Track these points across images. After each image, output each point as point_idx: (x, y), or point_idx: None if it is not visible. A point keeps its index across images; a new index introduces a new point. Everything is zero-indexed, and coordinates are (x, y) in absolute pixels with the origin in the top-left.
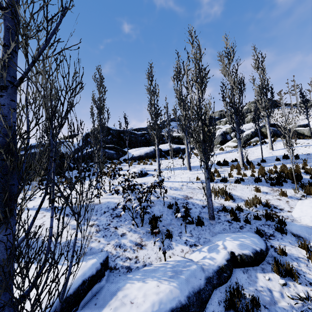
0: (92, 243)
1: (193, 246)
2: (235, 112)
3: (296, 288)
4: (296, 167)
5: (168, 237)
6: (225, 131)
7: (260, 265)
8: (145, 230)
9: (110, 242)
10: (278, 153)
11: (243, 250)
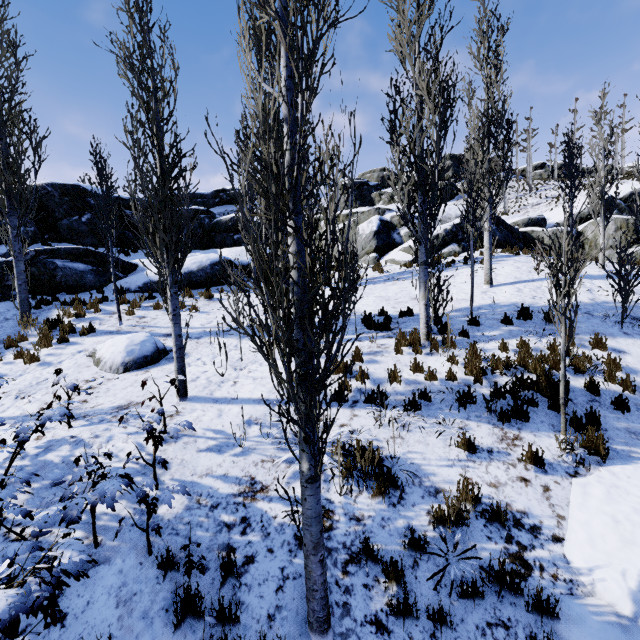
0: None
1: None
2: (421, 185)
3: None
4: (555, 354)
5: None
6: (390, 223)
7: None
8: None
9: None
10: (503, 297)
11: None
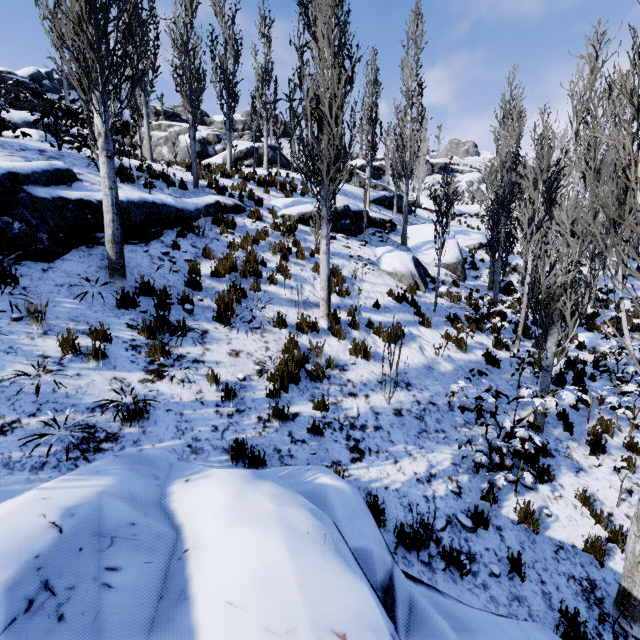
0: None
1: (179, 198)
2: (227, 87)
3: (262, 224)
4: (284, 179)
5: (148, 188)
6: (207, 139)
7: (239, 215)
8: None
9: None
10: (273, 174)
11: (227, 201)
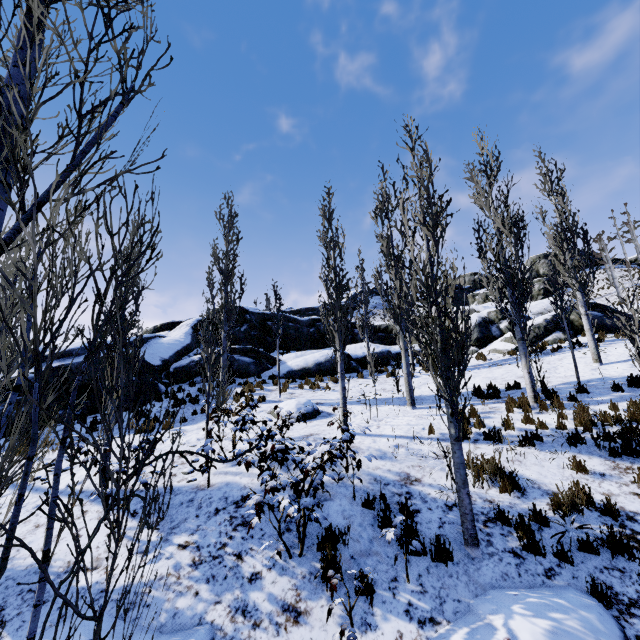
0: (181, 596)
1: (427, 624)
2: (508, 283)
3: None
4: None
5: (365, 592)
6: (487, 318)
7: None
8: (307, 568)
9: (222, 598)
10: (615, 372)
11: None
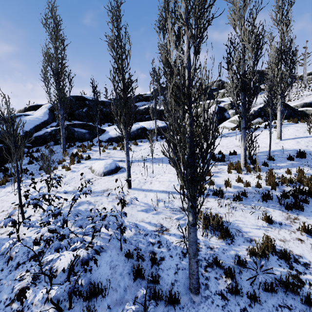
0: None
1: None
2: (243, 89)
3: None
4: None
5: None
6: (223, 108)
7: None
8: None
9: None
10: (288, 146)
11: None
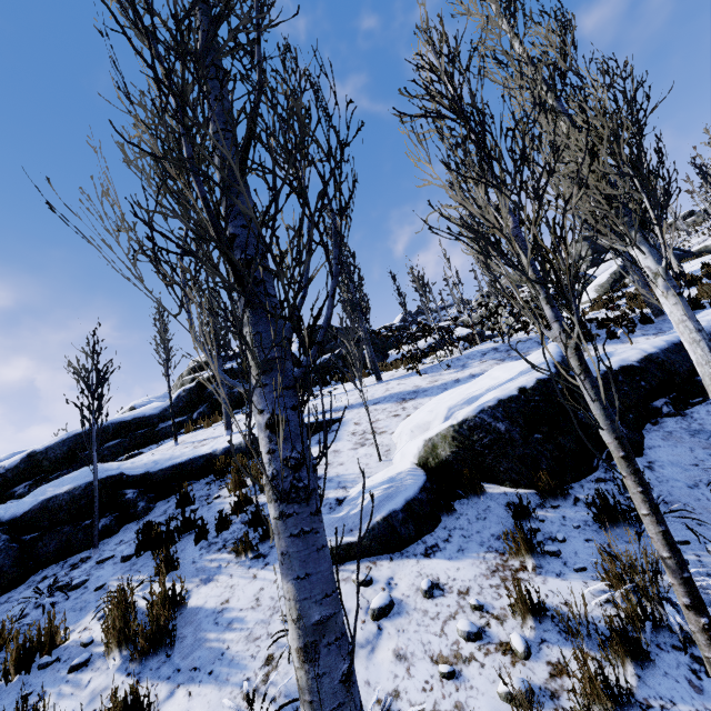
0: None
1: (658, 334)
2: None
3: None
4: None
5: (614, 338)
6: None
7: None
8: None
9: None
10: (697, 267)
11: None
